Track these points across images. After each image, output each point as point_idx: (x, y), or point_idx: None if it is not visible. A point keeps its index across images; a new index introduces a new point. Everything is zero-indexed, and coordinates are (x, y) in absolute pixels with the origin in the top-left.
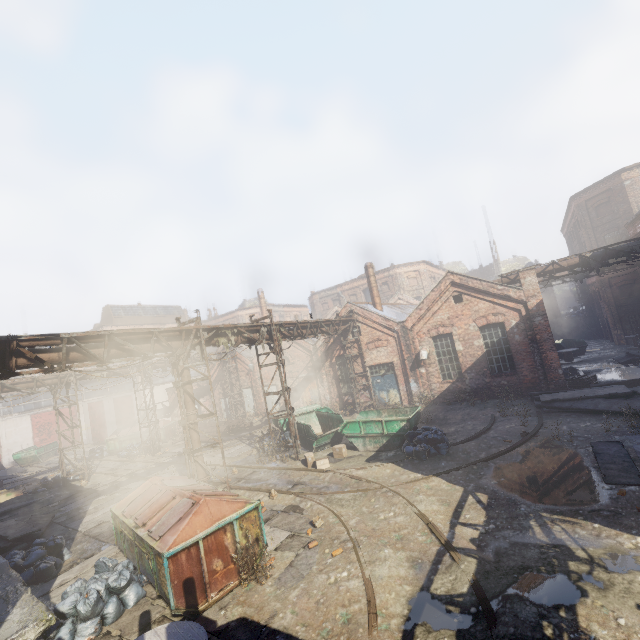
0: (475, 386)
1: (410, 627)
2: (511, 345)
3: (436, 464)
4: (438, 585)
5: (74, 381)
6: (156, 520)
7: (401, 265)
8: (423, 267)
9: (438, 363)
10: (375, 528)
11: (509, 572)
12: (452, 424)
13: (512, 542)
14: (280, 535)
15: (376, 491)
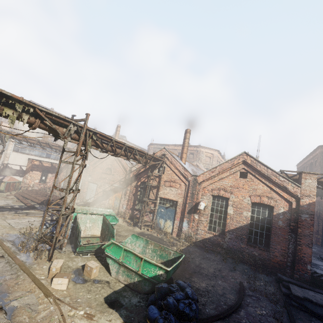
0: (231, 246)
1: None
2: (273, 227)
3: None
4: None
5: None
6: None
7: (205, 147)
8: (216, 153)
9: (209, 216)
10: None
11: None
12: (204, 276)
13: None
14: None
15: None
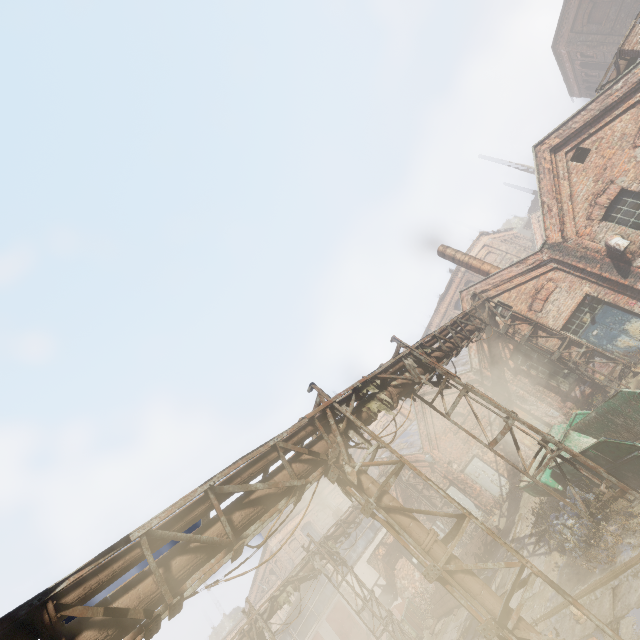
0: None
1: None
2: None
3: None
4: None
5: (263, 626)
6: None
7: None
8: (485, 239)
9: None
10: None
11: None
12: None
13: None
14: None
15: None
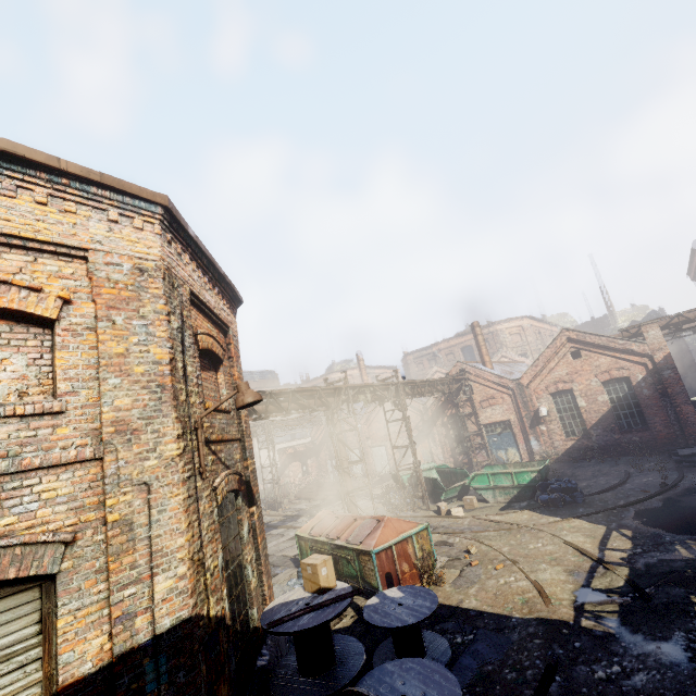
0: (603, 443)
1: (578, 605)
2: (639, 400)
3: (573, 510)
4: (596, 583)
5: None
6: (347, 535)
7: (502, 321)
8: (526, 322)
9: (559, 420)
10: (527, 553)
11: (659, 574)
12: (582, 480)
13: (659, 559)
14: (440, 559)
15: (519, 529)
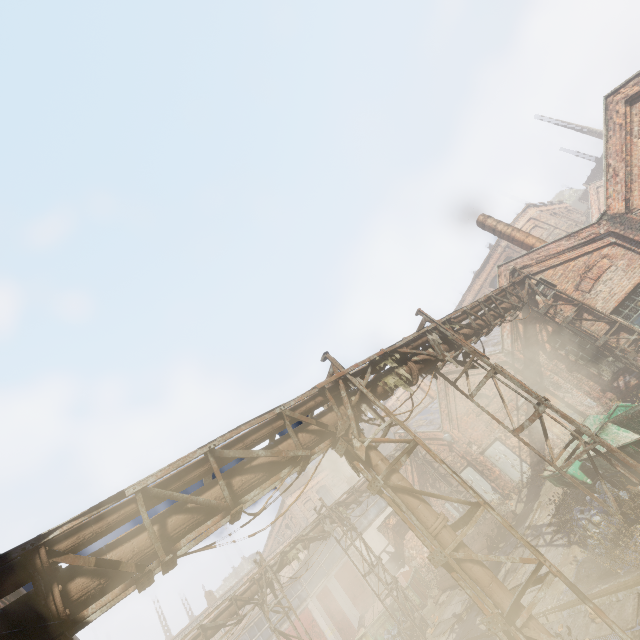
0: None
1: None
2: None
3: None
4: None
5: (273, 577)
6: None
7: None
8: (532, 211)
9: None
10: None
11: None
12: None
13: None
14: None
15: None
